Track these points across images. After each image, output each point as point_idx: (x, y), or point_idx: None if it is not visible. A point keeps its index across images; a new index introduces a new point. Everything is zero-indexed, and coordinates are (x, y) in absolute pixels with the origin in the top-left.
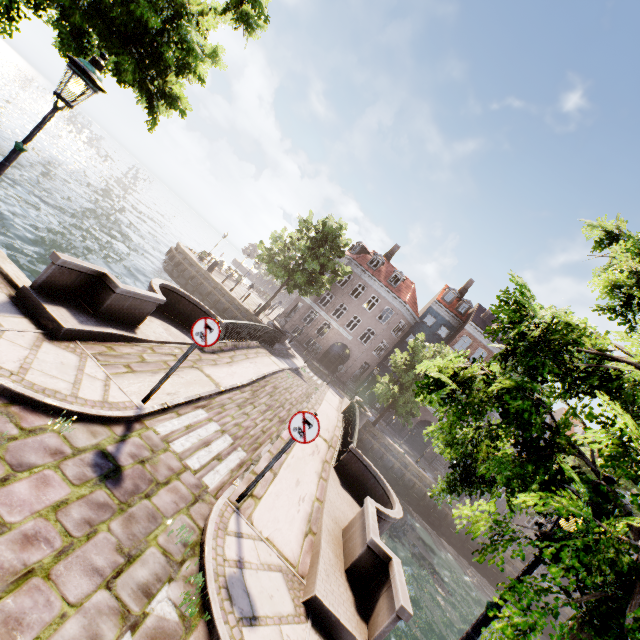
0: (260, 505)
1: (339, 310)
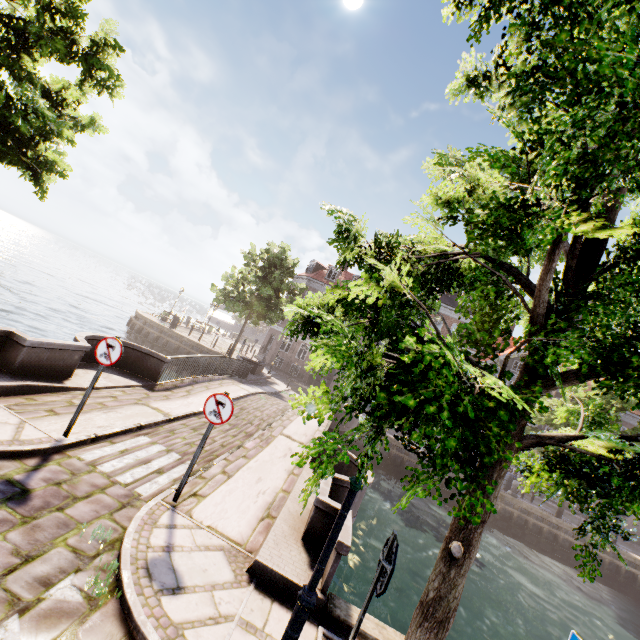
0: (205, 501)
1: None
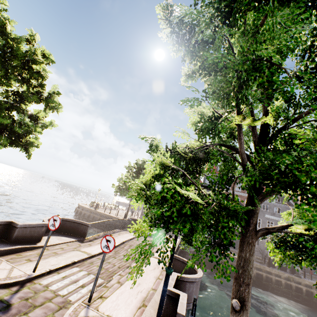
0: (106, 300)
1: None
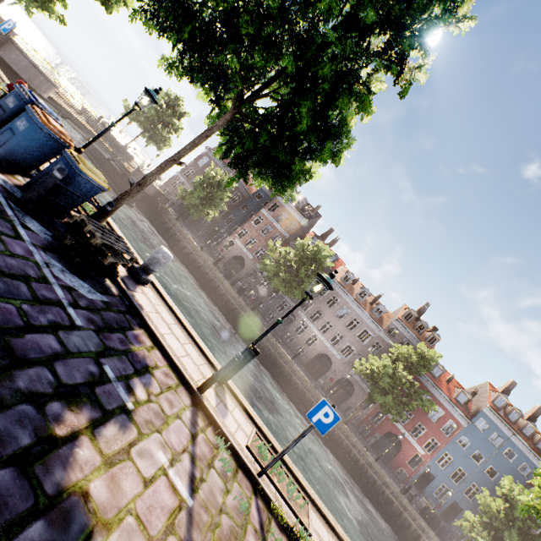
0: None
1: None
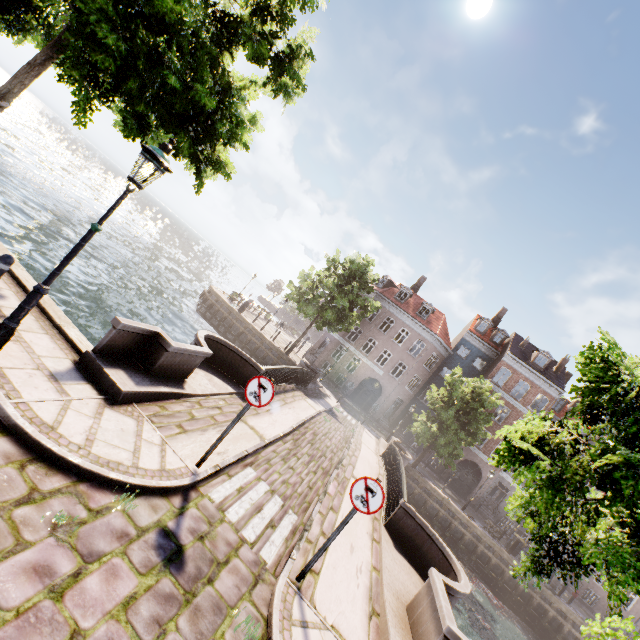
0: (320, 582)
1: (367, 344)
